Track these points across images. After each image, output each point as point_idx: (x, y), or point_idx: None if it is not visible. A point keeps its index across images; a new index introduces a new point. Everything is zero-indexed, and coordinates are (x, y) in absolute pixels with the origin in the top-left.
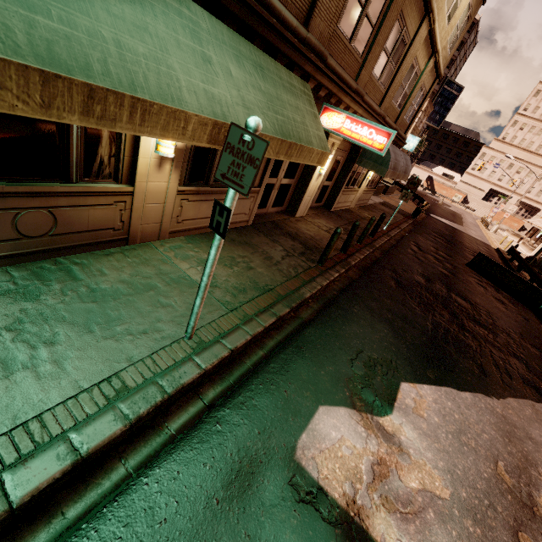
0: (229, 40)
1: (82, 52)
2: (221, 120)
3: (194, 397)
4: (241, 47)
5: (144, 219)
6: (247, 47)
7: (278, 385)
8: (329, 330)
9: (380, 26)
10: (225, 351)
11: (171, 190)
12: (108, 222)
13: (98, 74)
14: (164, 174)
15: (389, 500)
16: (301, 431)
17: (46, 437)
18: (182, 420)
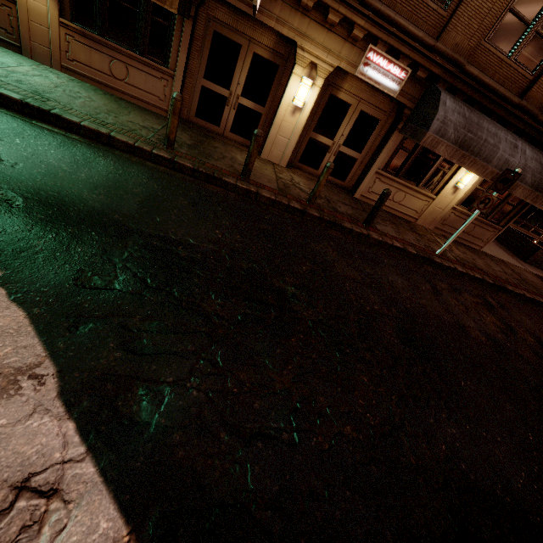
0: None
1: None
2: None
3: None
4: None
5: (33, 37)
6: None
7: None
8: (20, 126)
9: None
10: None
11: (53, 18)
12: (1, 22)
13: None
14: None
15: None
16: None
17: None
18: None
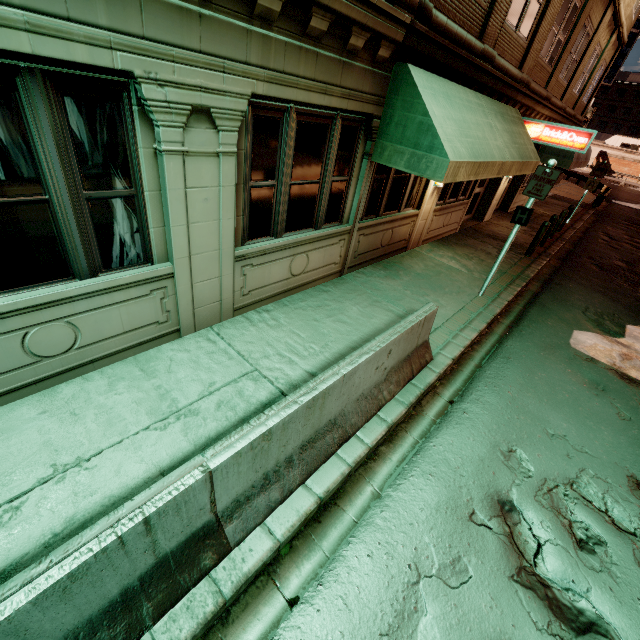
0: (490, 106)
1: (476, 148)
2: (504, 160)
3: (499, 323)
4: (494, 107)
5: (416, 232)
6: (495, 104)
7: (542, 320)
8: (557, 296)
9: (570, 37)
10: (505, 302)
11: (431, 210)
12: (405, 235)
13: (480, 155)
14: (432, 199)
15: (636, 367)
16: (569, 338)
17: (460, 324)
18: (501, 330)
